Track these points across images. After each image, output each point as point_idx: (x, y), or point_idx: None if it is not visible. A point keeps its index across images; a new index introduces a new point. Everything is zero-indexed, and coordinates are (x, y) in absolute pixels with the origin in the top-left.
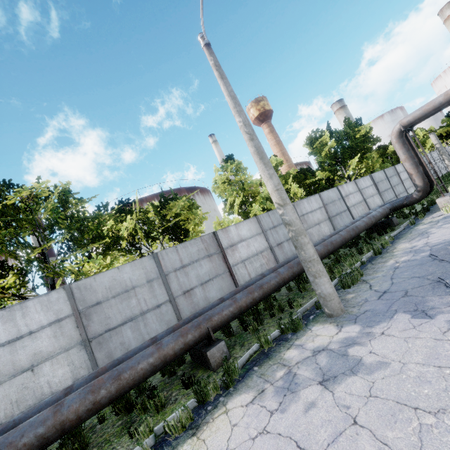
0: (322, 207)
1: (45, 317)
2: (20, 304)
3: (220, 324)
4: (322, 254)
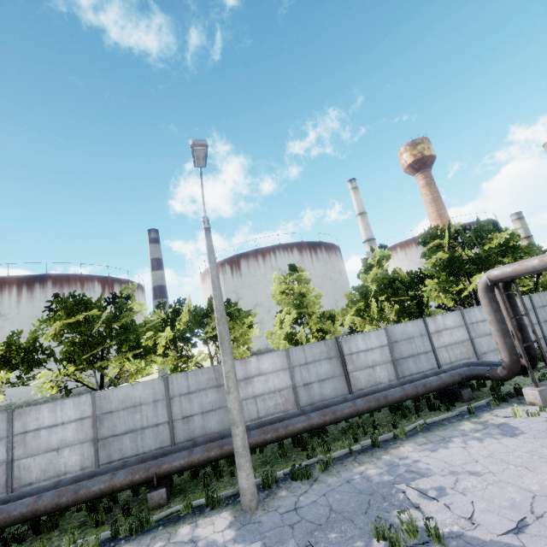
0: (385, 346)
1: (74, 414)
2: (61, 400)
3: (167, 473)
4: (313, 425)
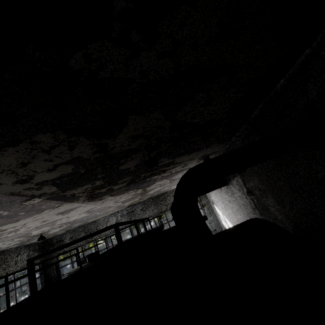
0: None
1: None
2: None
3: None
4: (21, 292)
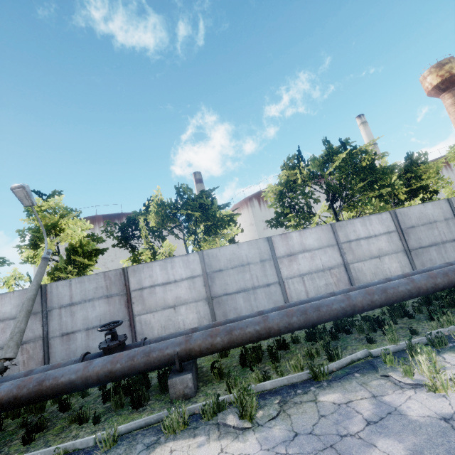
0: None
1: (381, 228)
2: (367, 217)
3: None
4: None
